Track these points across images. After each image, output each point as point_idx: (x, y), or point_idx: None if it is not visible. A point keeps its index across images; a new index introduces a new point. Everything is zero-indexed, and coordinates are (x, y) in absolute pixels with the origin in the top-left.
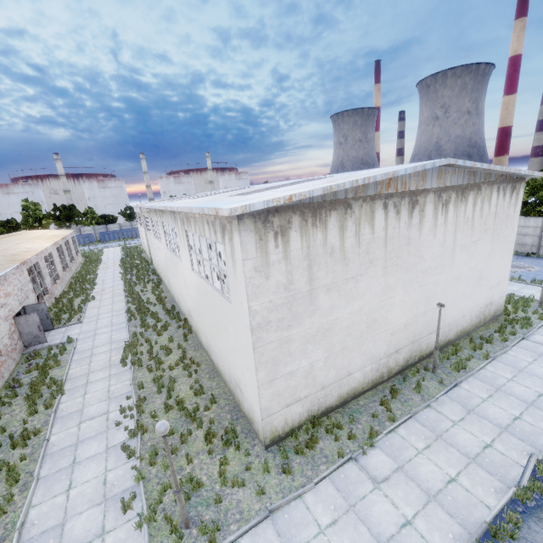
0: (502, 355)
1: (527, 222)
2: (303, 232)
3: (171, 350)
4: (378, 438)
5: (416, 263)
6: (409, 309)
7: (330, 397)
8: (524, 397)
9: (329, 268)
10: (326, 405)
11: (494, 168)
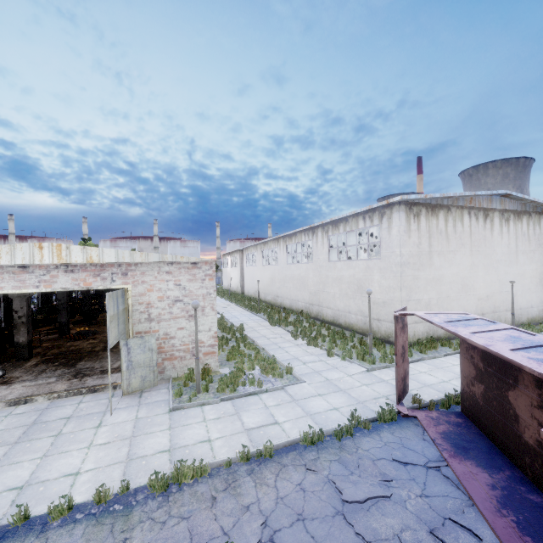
0: None
1: None
2: (426, 218)
3: (303, 322)
4: None
5: (491, 254)
6: (489, 285)
7: (440, 329)
8: None
9: (439, 241)
10: (437, 334)
11: (538, 201)
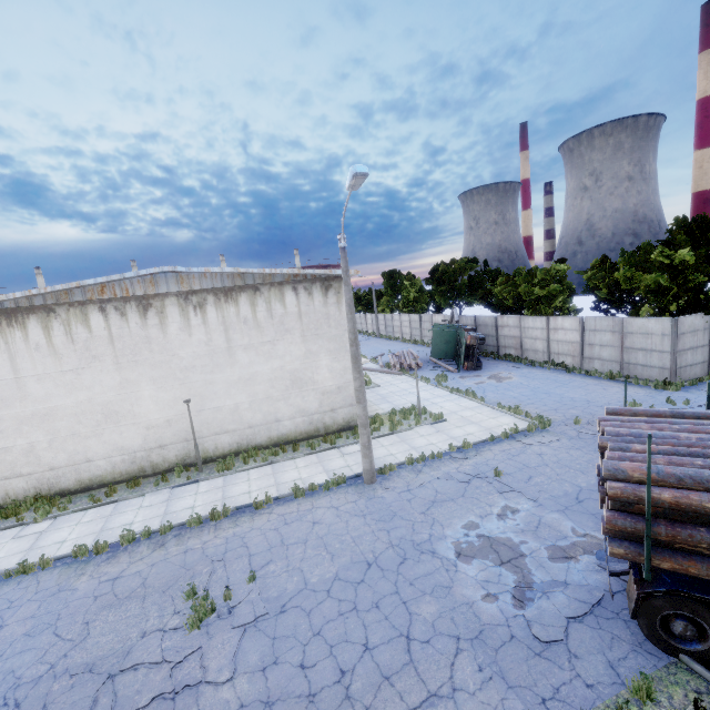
0: (286, 461)
1: (535, 323)
2: None
3: None
4: (63, 512)
5: (167, 361)
6: (170, 405)
7: (65, 480)
8: (231, 493)
9: (37, 361)
10: (61, 487)
11: (247, 271)
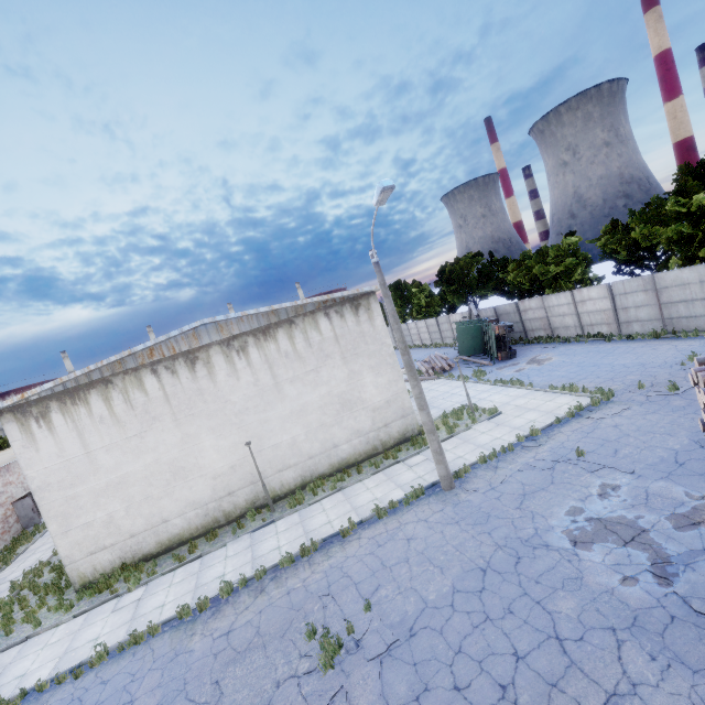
0: (354, 485)
1: (559, 300)
2: (64, 411)
3: None
4: (153, 576)
5: (221, 408)
6: (231, 451)
7: (146, 544)
8: (311, 527)
9: (103, 433)
10: (143, 553)
11: (280, 307)
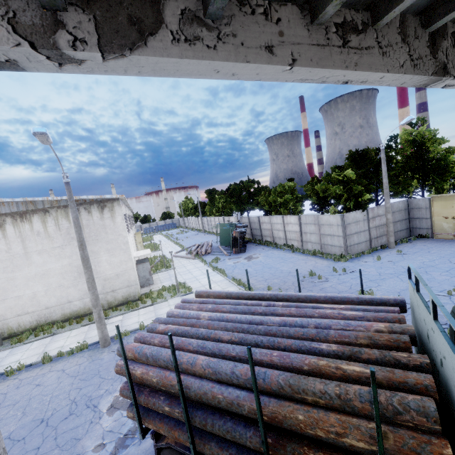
0: (66, 332)
1: (277, 220)
2: None
3: None
4: None
5: None
6: None
7: None
8: (4, 363)
9: None
10: None
11: (34, 199)
